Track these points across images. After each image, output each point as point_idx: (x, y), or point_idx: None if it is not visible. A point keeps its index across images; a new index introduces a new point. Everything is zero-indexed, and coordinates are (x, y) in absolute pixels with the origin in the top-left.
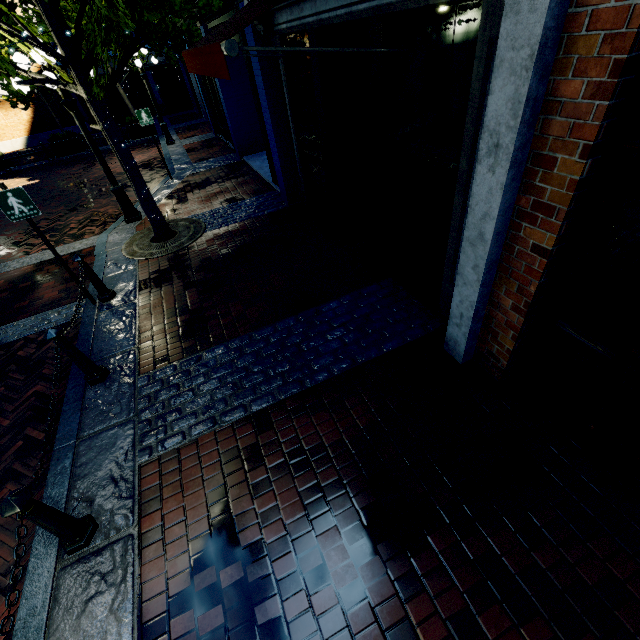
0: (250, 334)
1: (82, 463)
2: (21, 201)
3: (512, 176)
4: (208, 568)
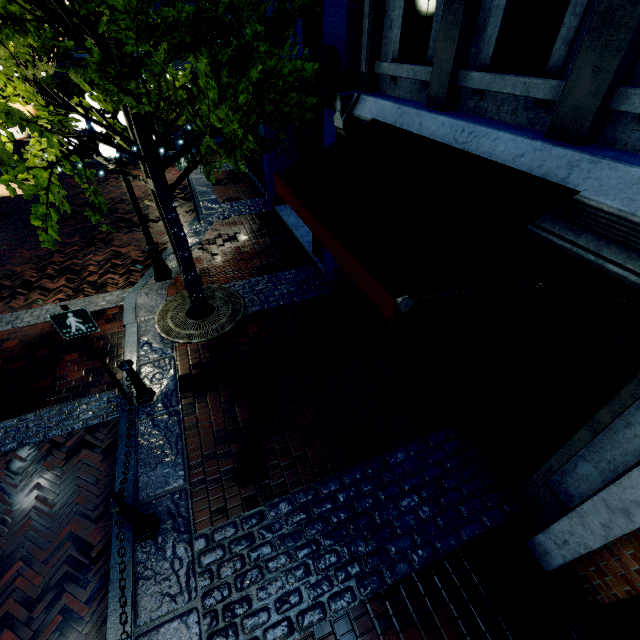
0: (315, 486)
1: None
2: (81, 320)
3: None
4: None
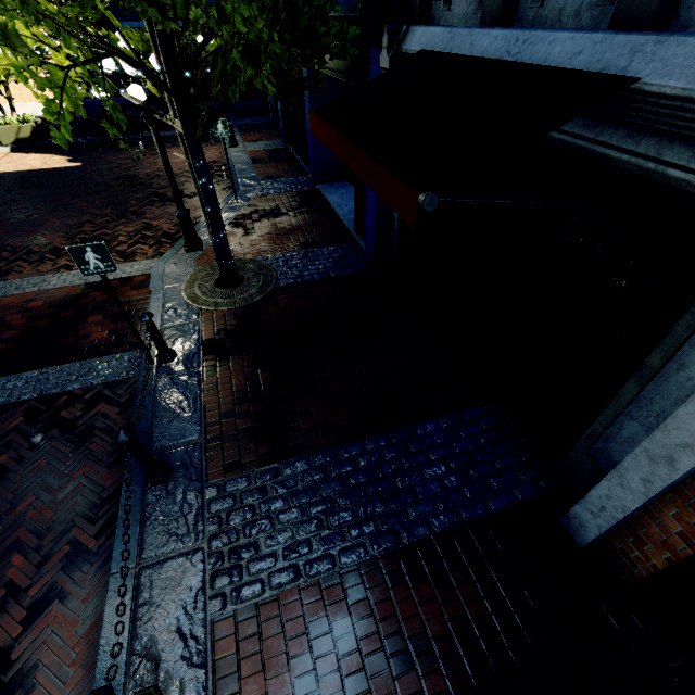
0: (335, 449)
1: (144, 601)
2: (99, 256)
3: None
4: None
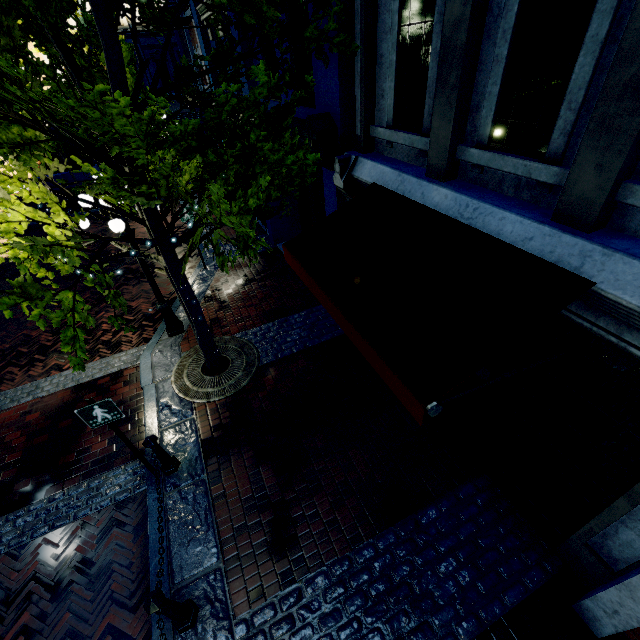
0: (349, 555)
1: None
2: (106, 410)
3: None
4: None
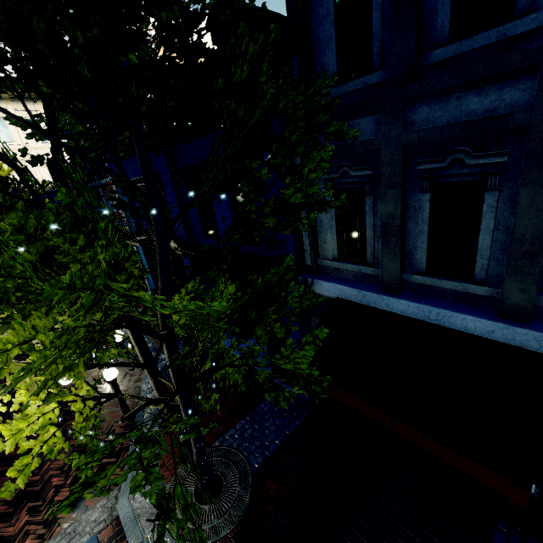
0: None
1: None
2: None
3: None
4: None
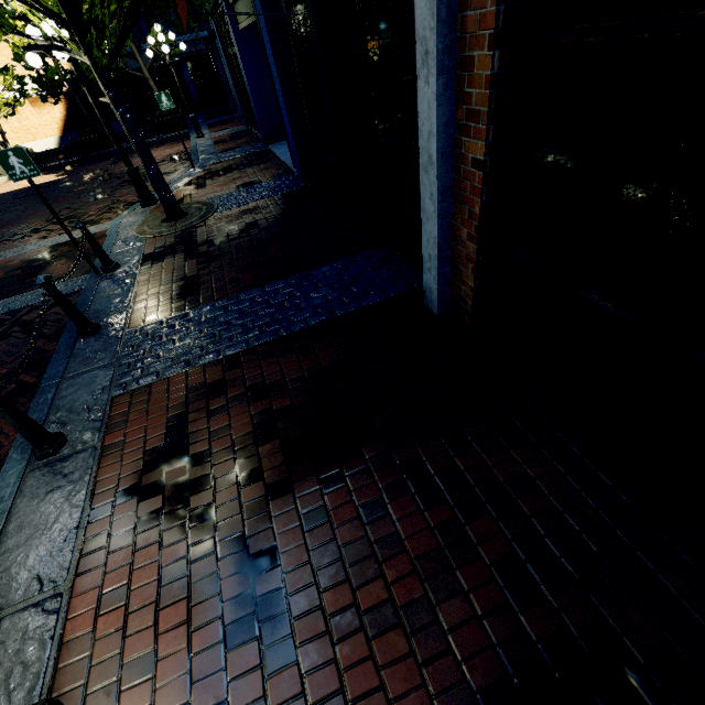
0: (238, 295)
1: (63, 396)
2: (22, 161)
3: (444, 85)
4: (157, 471)
